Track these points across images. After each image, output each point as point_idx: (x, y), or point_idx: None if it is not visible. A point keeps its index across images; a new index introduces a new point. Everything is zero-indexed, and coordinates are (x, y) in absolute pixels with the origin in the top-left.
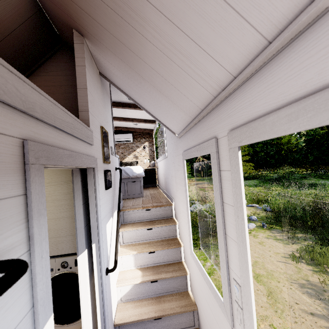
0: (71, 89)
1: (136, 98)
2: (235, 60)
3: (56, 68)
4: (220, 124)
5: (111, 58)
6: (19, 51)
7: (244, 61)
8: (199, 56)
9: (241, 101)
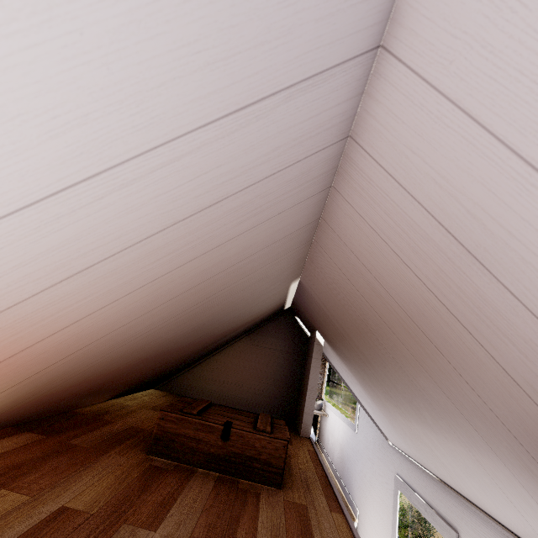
0: (285, 356)
1: (352, 388)
2: (490, 511)
3: (276, 331)
4: (464, 524)
5: (347, 368)
6: (257, 323)
7: (499, 519)
8: (455, 475)
9: (492, 537)
